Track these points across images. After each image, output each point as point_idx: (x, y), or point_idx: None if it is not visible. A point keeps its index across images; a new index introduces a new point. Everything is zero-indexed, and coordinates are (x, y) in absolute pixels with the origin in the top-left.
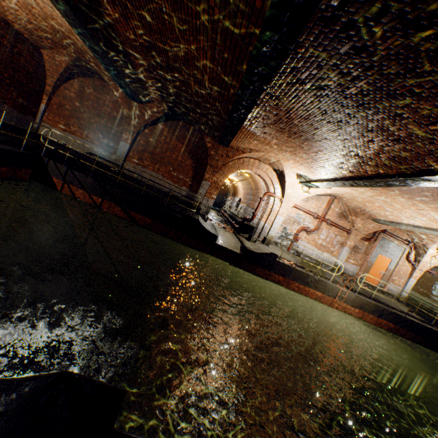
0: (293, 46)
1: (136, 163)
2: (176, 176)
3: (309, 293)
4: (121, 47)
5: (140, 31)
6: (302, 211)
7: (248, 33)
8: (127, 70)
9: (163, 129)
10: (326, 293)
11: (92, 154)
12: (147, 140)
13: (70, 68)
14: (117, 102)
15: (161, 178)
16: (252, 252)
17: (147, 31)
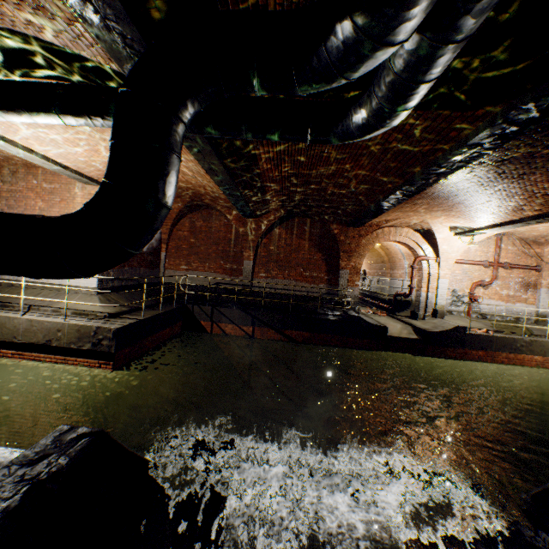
0: (492, 151)
1: (264, 276)
2: (309, 275)
3: (525, 361)
4: (259, 184)
5: (287, 169)
6: (467, 264)
7: (432, 150)
8: (255, 198)
9: (281, 233)
10: (548, 354)
11: (219, 283)
12: (268, 250)
13: (181, 211)
14: (228, 224)
15: (293, 283)
16: (434, 333)
17: (295, 167)
